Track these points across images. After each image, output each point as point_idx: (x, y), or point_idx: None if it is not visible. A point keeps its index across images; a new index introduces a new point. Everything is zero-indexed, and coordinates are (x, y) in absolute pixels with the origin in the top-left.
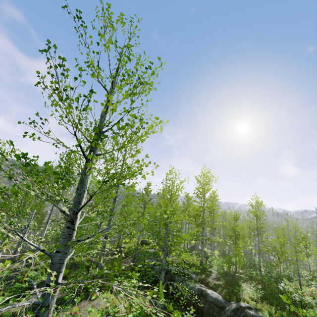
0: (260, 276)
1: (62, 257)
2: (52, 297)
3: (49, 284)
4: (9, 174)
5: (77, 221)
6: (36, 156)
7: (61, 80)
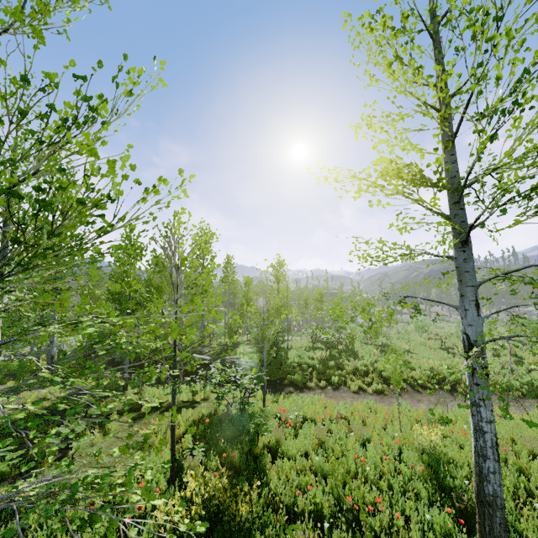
0: None
1: None
2: None
3: None
4: None
5: None
6: None
7: None
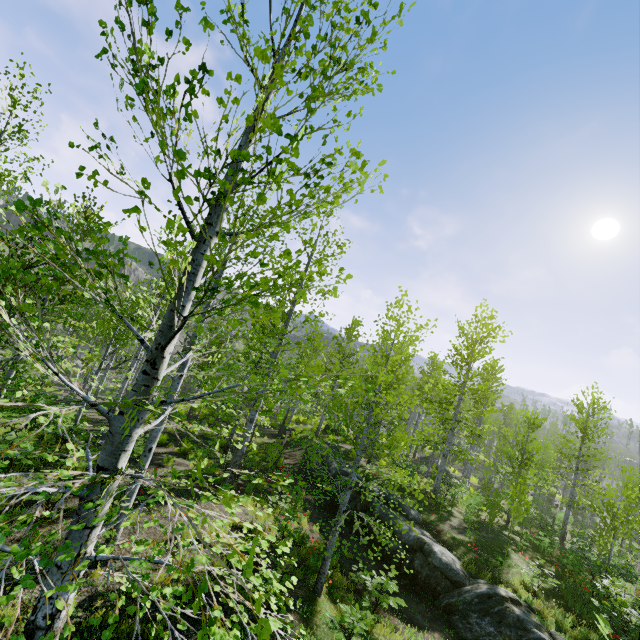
0: (558, 549)
1: (128, 425)
2: (106, 491)
3: (102, 466)
4: (1, 240)
5: (163, 364)
6: (106, 223)
7: (140, 39)
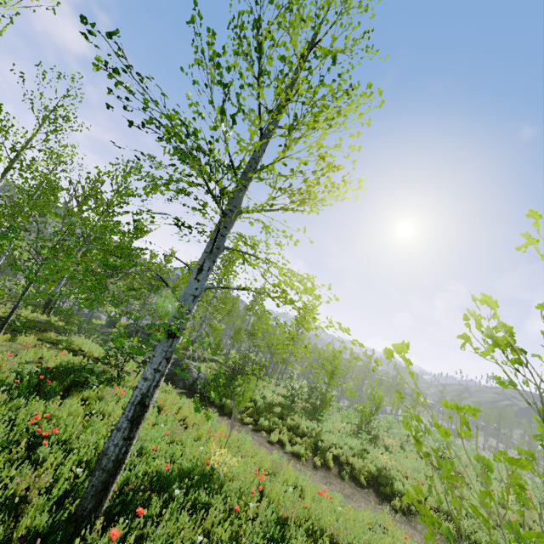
0: None
1: None
2: None
3: None
4: None
5: None
6: None
7: None
